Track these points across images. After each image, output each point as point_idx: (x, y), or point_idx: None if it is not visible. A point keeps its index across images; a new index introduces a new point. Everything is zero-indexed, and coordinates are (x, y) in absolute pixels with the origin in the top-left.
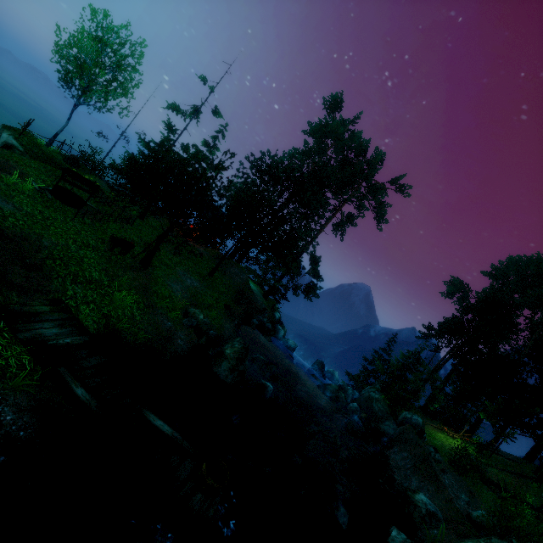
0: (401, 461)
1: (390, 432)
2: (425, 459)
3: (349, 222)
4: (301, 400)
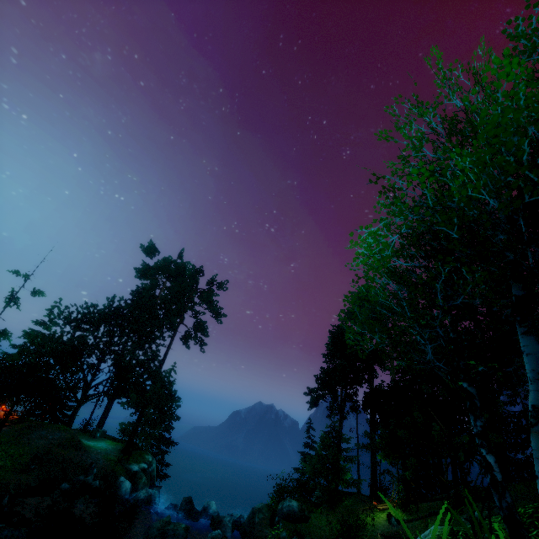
0: None
1: None
2: None
3: (199, 331)
4: None
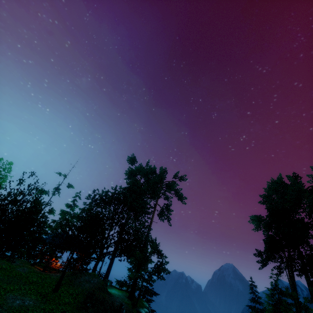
0: None
1: None
2: None
3: (167, 210)
4: None
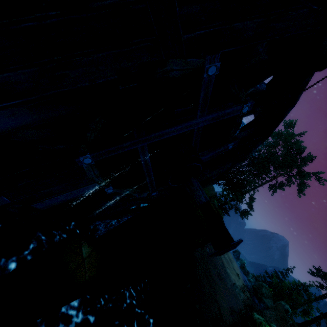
0: (269, 314)
1: (268, 304)
2: (284, 319)
3: (280, 187)
4: (224, 259)
